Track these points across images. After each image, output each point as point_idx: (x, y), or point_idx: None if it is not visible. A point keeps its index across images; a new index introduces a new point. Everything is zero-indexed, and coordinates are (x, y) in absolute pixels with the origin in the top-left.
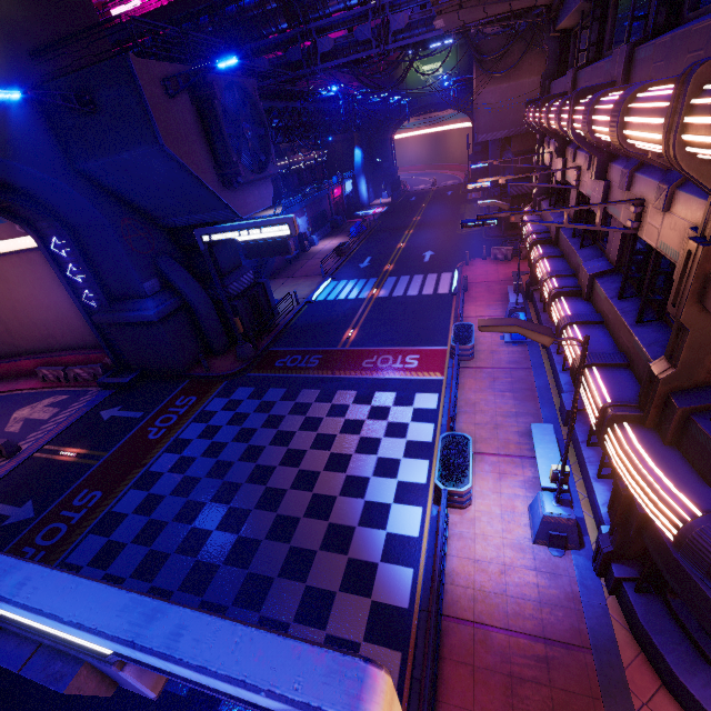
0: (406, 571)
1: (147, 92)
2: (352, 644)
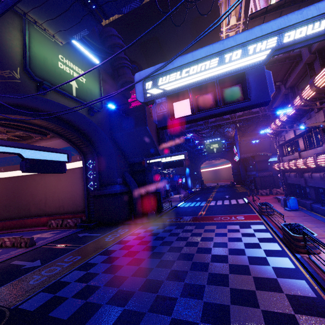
0: (299, 281)
1: (147, 113)
2: (287, 315)
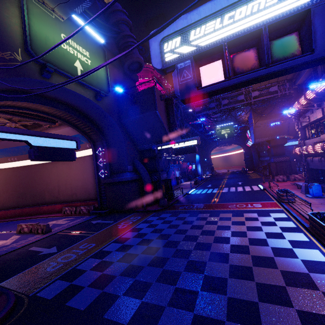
0: None
1: (156, 96)
2: None
